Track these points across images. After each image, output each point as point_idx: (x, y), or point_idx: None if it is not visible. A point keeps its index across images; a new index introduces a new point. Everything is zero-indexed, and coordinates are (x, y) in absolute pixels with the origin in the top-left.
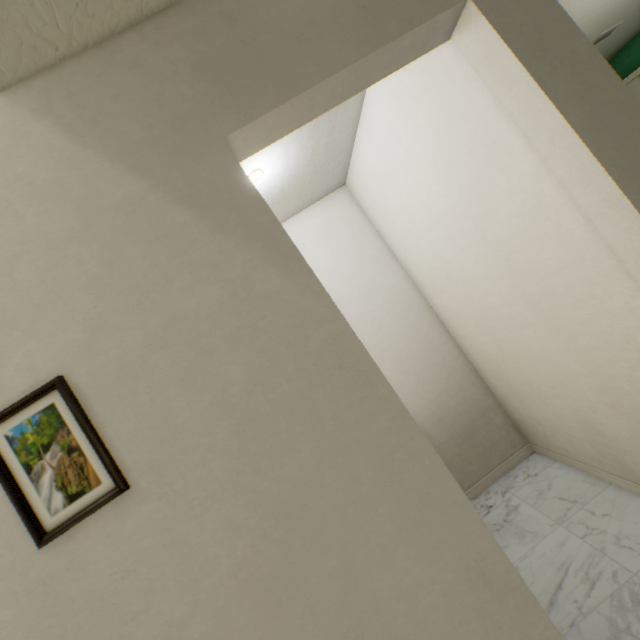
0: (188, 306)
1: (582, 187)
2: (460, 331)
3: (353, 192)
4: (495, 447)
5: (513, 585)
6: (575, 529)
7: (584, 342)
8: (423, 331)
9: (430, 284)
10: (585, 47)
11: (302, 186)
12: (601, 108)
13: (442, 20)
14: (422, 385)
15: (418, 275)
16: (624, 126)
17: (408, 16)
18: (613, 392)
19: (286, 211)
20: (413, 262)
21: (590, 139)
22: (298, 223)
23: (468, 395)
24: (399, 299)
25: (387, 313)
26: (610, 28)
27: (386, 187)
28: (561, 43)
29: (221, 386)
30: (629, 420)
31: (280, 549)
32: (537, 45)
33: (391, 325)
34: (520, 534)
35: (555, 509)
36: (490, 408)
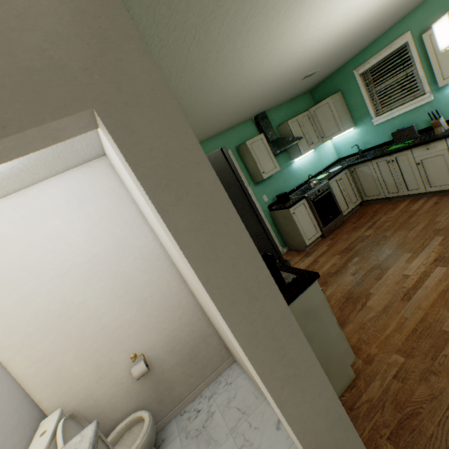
0: None
1: (205, 294)
2: (190, 285)
3: (112, 163)
4: (210, 362)
5: None
6: (238, 440)
7: None
8: (165, 282)
9: (169, 251)
10: (211, 178)
11: (45, 161)
12: (217, 239)
13: (64, 123)
14: (161, 324)
15: (162, 241)
16: (234, 255)
17: (3, 117)
18: None
19: (35, 177)
20: (157, 232)
21: (203, 269)
22: (54, 185)
23: (195, 327)
24: (148, 257)
25: (136, 268)
26: (313, 72)
27: (127, 177)
28: (190, 172)
29: None
30: None
31: None
32: (165, 172)
33: (139, 278)
34: (208, 442)
35: (233, 419)
36: (210, 335)
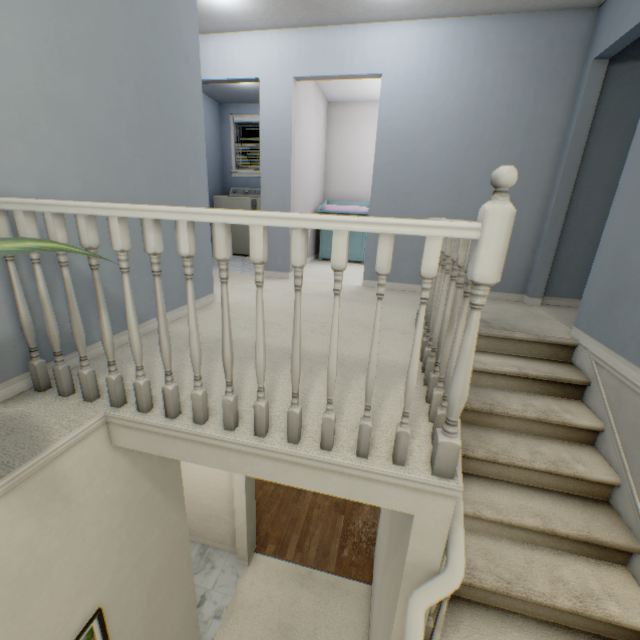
0: (150, 541)
1: None
2: None
3: None
4: None
5: (194, 601)
6: None
7: (198, 477)
8: None
9: None
10: None
11: None
12: None
13: None
14: None
15: None
16: None
17: None
18: (197, 496)
19: None
20: None
21: None
22: None
23: None
24: None
25: None
26: None
27: None
28: None
29: (150, 574)
30: (196, 506)
31: (148, 635)
32: None
33: None
34: None
35: None
36: None
